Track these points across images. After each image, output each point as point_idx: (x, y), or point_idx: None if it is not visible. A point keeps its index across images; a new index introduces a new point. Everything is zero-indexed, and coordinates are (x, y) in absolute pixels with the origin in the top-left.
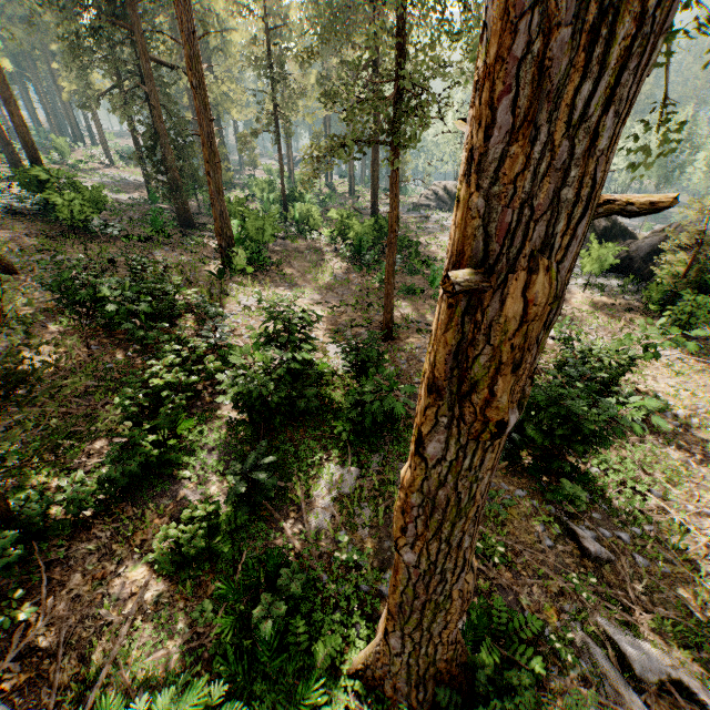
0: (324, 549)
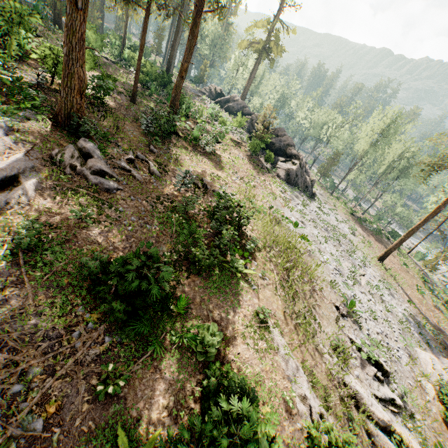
0: None
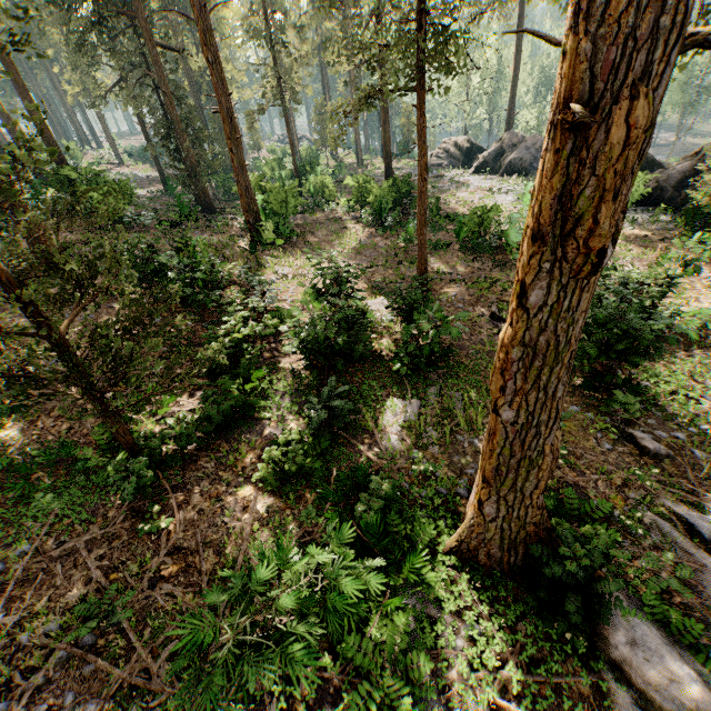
0: (401, 464)
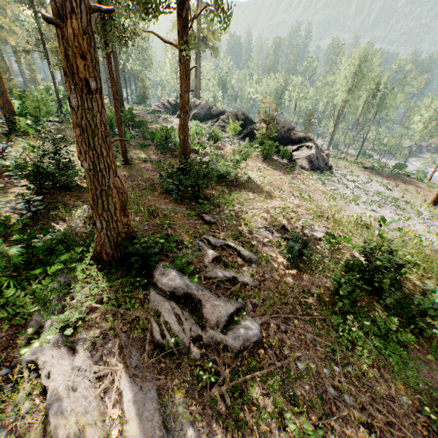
0: (78, 231)
